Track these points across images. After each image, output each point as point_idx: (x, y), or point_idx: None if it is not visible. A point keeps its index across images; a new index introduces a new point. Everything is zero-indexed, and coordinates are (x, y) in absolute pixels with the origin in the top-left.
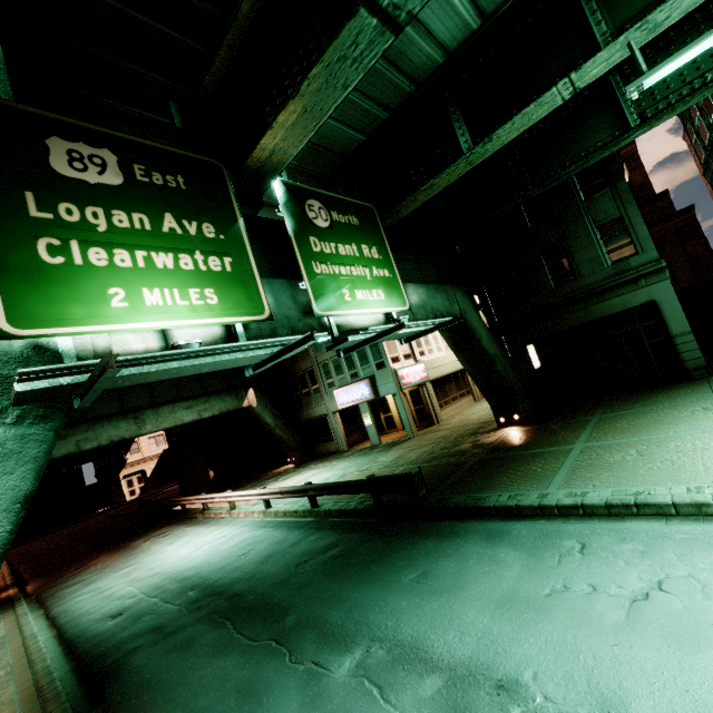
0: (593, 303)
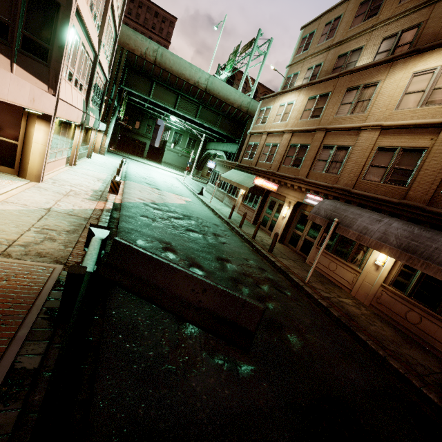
0: (138, 136)
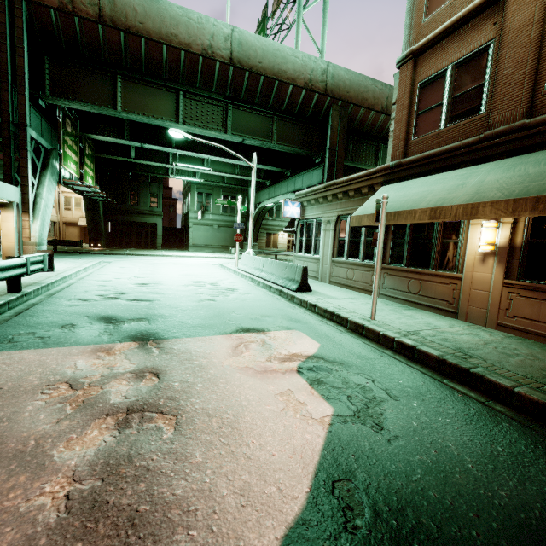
0: (140, 216)
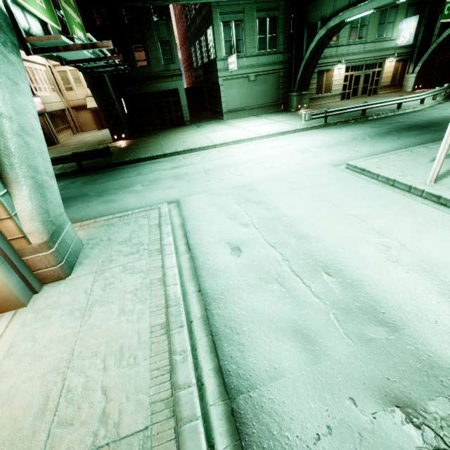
0: (155, 82)
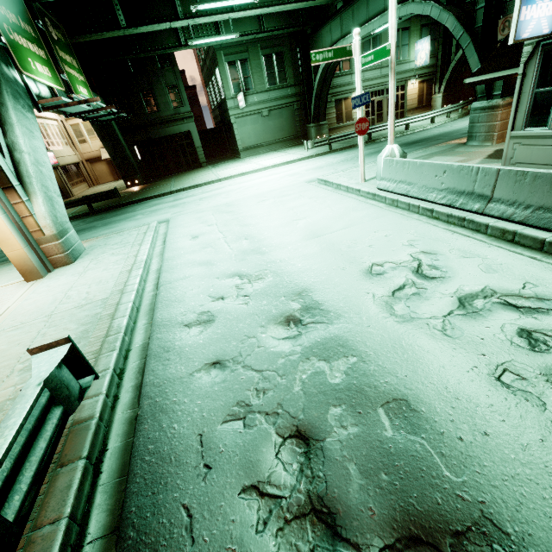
0: (167, 127)
